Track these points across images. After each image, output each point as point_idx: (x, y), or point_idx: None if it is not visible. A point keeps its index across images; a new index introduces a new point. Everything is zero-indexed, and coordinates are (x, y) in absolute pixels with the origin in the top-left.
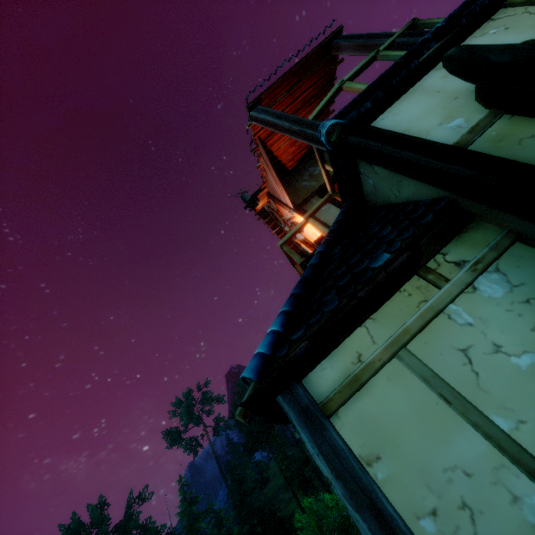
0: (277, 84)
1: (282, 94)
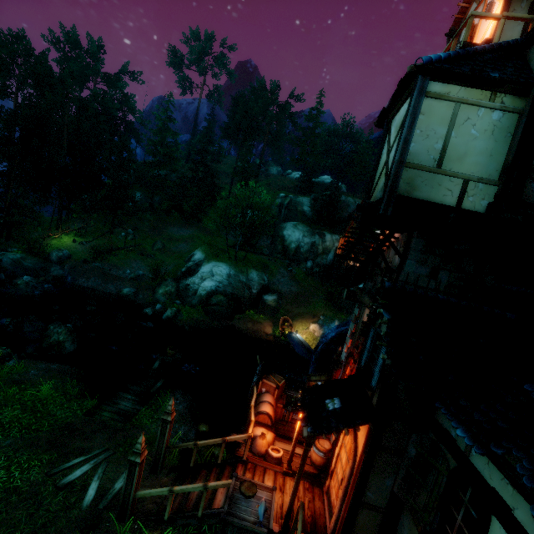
0: None
1: None
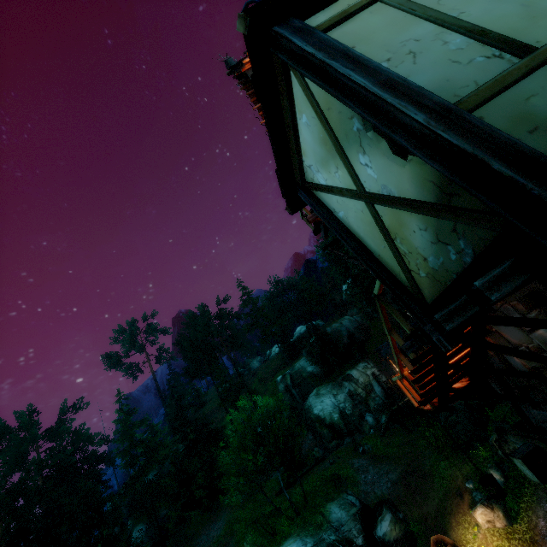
0: None
1: None
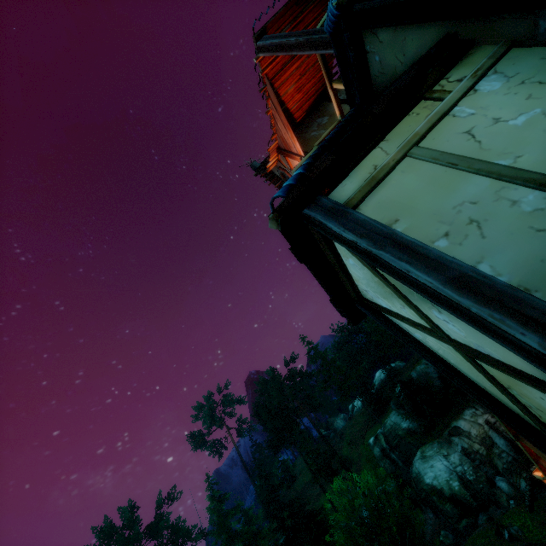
0: (281, 13)
1: (286, 26)
